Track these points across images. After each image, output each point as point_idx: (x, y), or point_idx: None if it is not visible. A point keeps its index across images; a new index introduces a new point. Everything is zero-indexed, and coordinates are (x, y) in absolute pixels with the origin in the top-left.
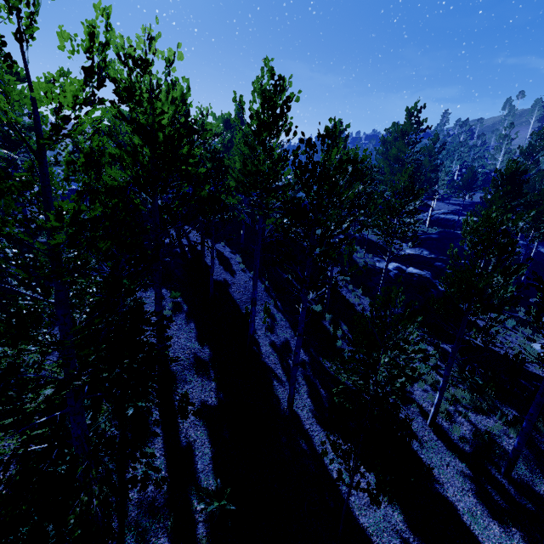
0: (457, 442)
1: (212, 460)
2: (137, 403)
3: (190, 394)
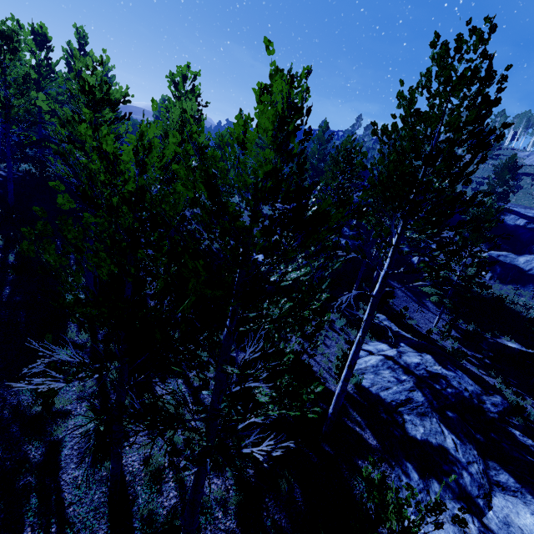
0: (138, 533)
1: None
2: None
3: None
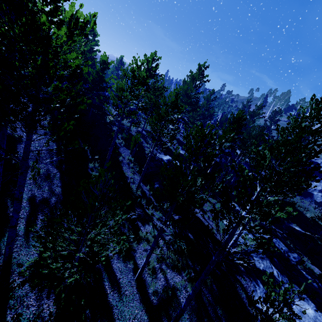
0: (150, 295)
1: None
2: None
3: None
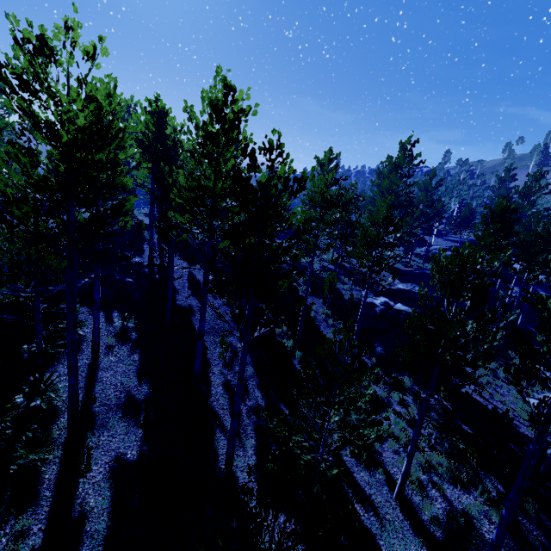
0: (427, 524)
1: (106, 540)
2: (28, 455)
3: (107, 444)
